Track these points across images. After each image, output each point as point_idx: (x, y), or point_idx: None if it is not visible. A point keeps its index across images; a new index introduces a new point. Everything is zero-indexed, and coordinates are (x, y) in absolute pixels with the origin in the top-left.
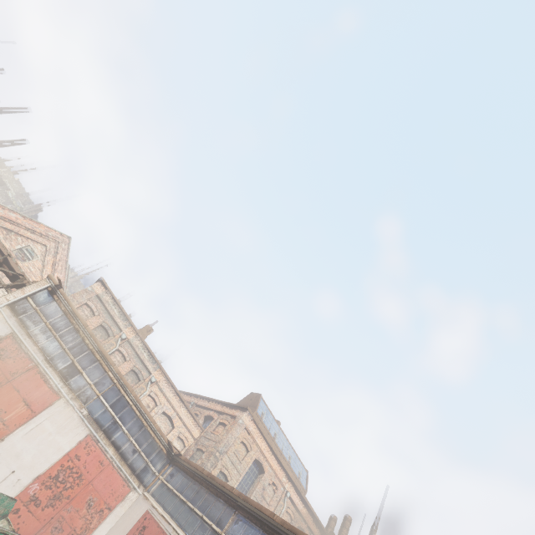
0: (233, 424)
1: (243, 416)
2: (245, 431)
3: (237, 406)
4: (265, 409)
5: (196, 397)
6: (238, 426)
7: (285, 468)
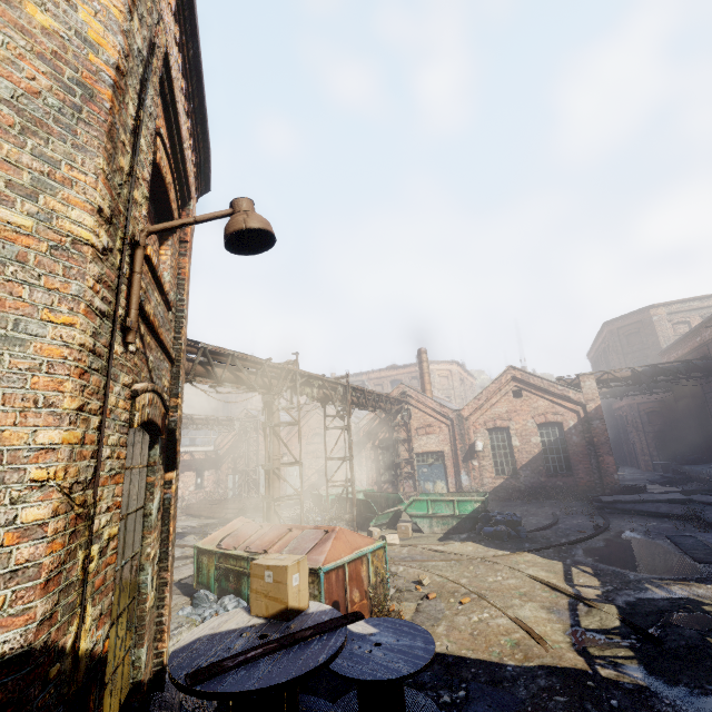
0: None
1: None
2: None
3: None
4: None
5: None
6: None
7: None
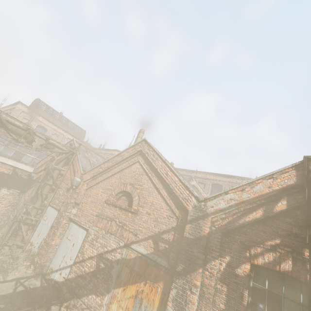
0: (13, 110)
1: (18, 106)
2: (24, 113)
3: (16, 103)
4: (45, 105)
5: (3, 108)
6: (16, 111)
7: (60, 127)
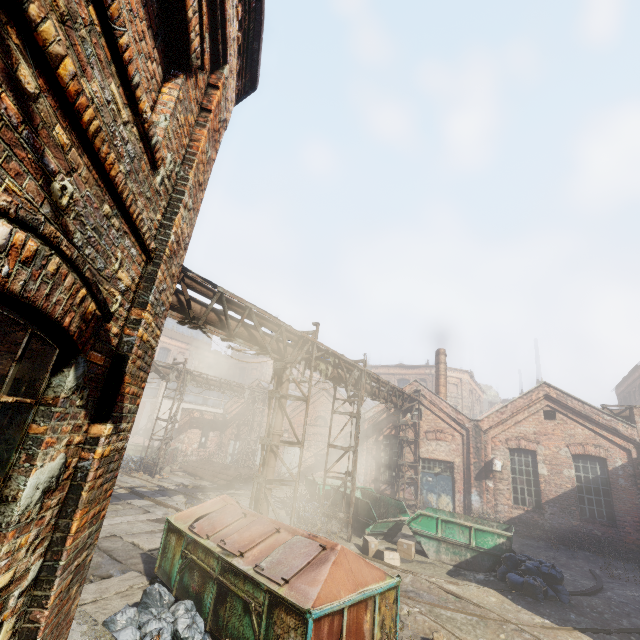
0: None
1: None
2: None
3: None
4: None
5: None
6: None
7: (185, 342)
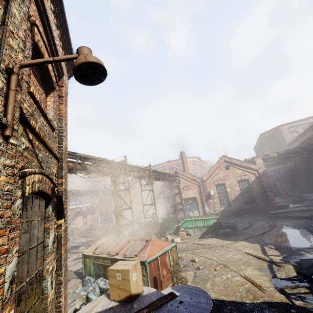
0: None
1: None
2: None
3: None
4: None
5: None
6: None
7: None
